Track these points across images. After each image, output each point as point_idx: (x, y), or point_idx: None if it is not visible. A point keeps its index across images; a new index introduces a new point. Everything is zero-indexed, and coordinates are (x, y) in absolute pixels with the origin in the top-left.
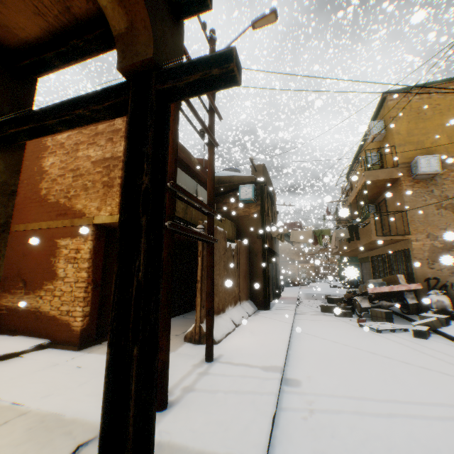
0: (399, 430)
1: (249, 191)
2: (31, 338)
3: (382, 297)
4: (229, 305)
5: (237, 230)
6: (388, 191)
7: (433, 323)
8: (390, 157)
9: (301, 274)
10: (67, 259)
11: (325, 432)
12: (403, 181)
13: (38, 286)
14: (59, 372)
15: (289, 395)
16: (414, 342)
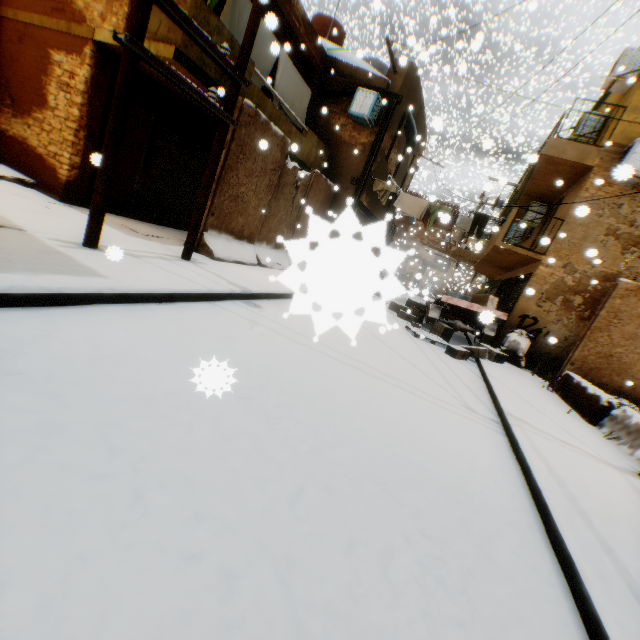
0: (292, 348)
1: (367, 104)
2: (17, 172)
3: (468, 321)
4: (265, 242)
5: (331, 163)
6: (571, 187)
7: (480, 352)
8: (609, 128)
9: (427, 283)
10: (60, 84)
11: (225, 321)
12: (593, 174)
13: (27, 111)
14: (24, 199)
15: (232, 304)
16: (436, 353)
